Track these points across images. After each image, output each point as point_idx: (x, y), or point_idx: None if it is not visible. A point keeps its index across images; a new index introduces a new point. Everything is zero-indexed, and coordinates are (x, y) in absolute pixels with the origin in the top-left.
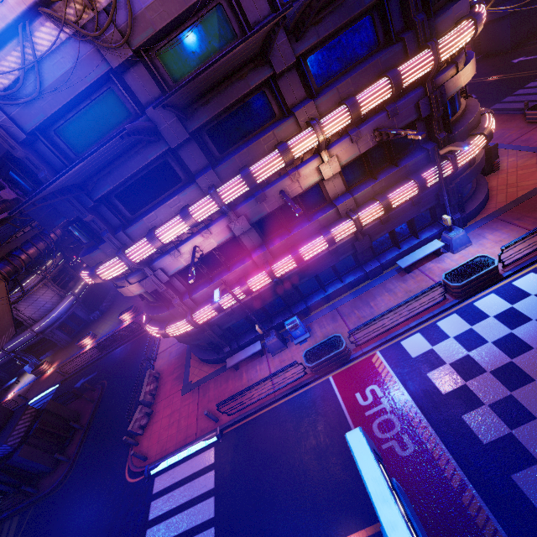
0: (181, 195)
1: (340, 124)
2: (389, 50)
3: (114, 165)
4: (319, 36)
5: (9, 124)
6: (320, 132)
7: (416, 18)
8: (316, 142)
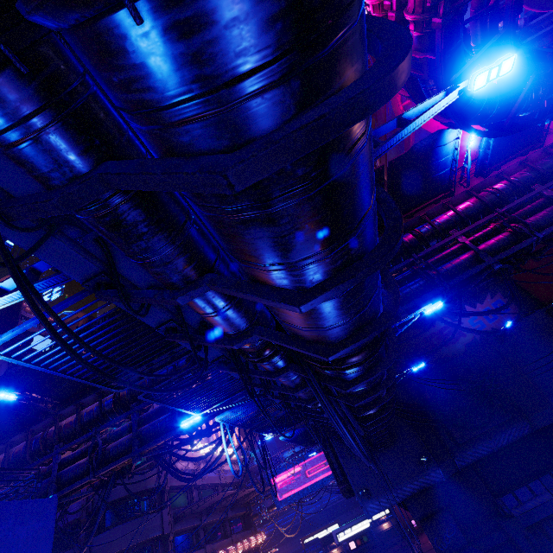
0: (199, 552)
1: (247, 546)
2: (249, 530)
3: (188, 516)
4: (235, 512)
5: (168, 478)
6: (243, 544)
7: (253, 523)
8: (242, 549)
